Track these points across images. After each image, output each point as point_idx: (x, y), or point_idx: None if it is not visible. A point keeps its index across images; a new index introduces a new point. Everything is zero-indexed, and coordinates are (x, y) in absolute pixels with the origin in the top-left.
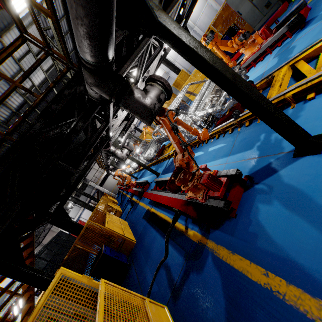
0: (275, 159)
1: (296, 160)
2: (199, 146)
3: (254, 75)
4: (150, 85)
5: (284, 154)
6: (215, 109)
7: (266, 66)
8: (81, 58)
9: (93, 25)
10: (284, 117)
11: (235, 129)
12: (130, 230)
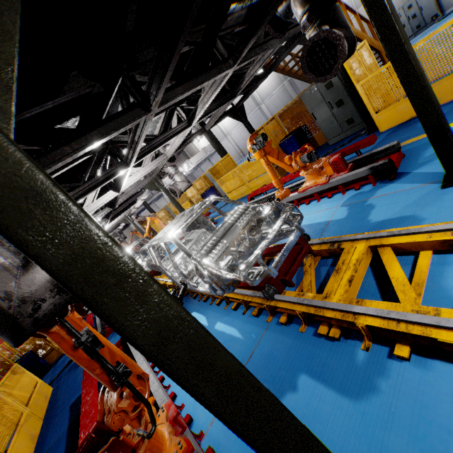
0: None
1: None
2: (208, 300)
3: (315, 215)
4: None
5: None
6: (234, 278)
7: (334, 211)
8: None
9: None
10: None
11: (264, 310)
12: (41, 422)
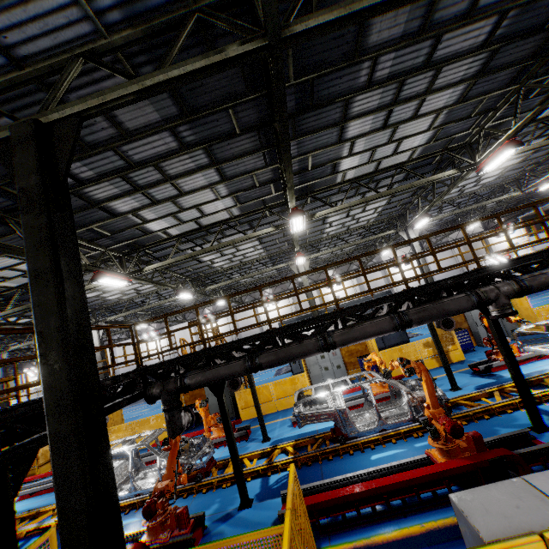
0: (227, 512)
1: (240, 511)
2: (130, 512)
3: None
4: (187, 413)
5: (233, 509)
6: (190, 462)
7: (221, 453)
8: (184, 380)
9: (209, 382)
10: (243, 474)
11: (190, 495)
12: None
